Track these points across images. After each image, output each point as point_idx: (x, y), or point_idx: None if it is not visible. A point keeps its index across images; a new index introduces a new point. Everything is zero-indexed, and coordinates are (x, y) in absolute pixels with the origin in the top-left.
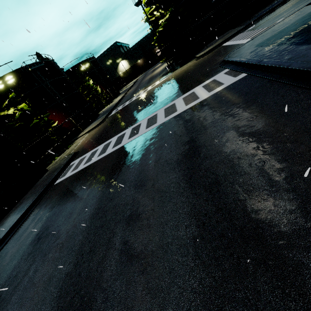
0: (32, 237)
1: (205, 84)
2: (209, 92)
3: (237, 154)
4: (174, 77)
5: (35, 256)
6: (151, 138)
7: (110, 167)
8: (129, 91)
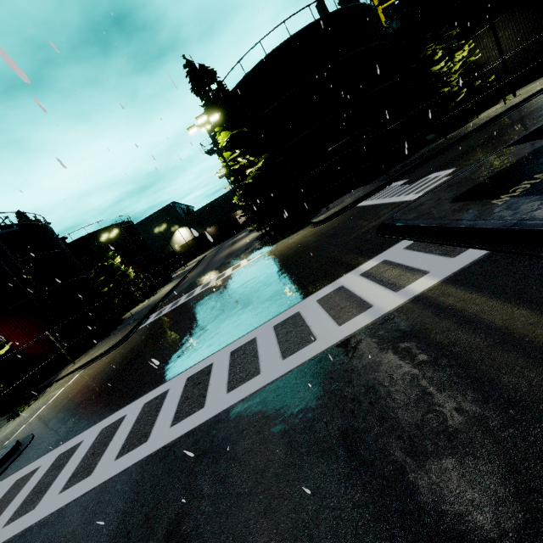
0: None
1: (367, 270)
2: (396, 291)
3: None
4: (277, 254)
5: None
6: (252, 449)
7: None
8: (189, 276)
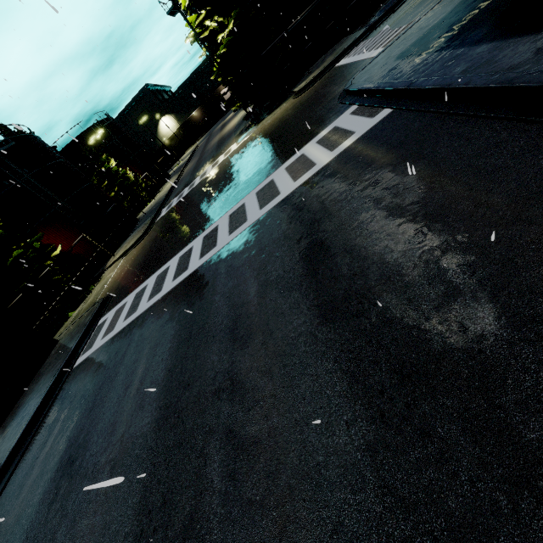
0: (44, 487)
1: (321, 137)
2: (332, 151)
3: (412, 260)
4: (262, 133)
5: (54, 528)
6: (243, 252)
7: (174, 318)
8: (186, 169)
